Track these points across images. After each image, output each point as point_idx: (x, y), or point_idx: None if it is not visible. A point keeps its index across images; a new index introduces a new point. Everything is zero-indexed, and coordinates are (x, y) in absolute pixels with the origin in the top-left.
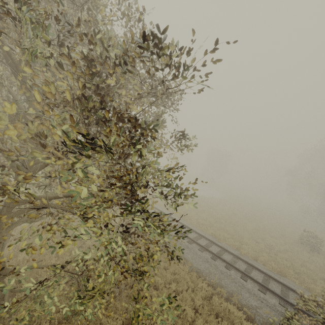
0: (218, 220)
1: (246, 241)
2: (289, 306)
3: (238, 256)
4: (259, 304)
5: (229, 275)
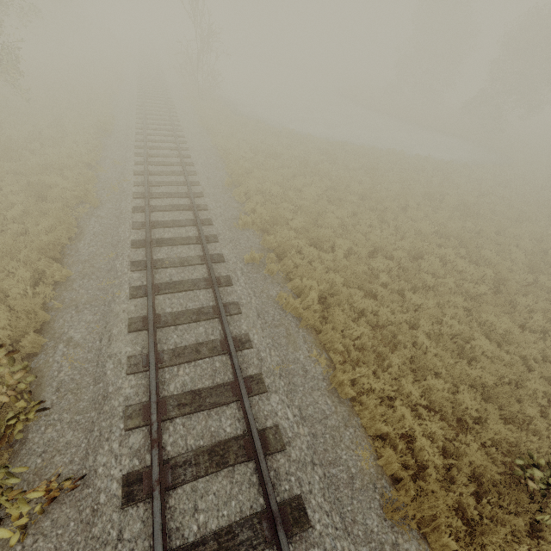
0: (339, 197)
1: (338, 245)
2: (146, 374)
3: (206, 256)
4: (84, 340)
5: (115, 277)
